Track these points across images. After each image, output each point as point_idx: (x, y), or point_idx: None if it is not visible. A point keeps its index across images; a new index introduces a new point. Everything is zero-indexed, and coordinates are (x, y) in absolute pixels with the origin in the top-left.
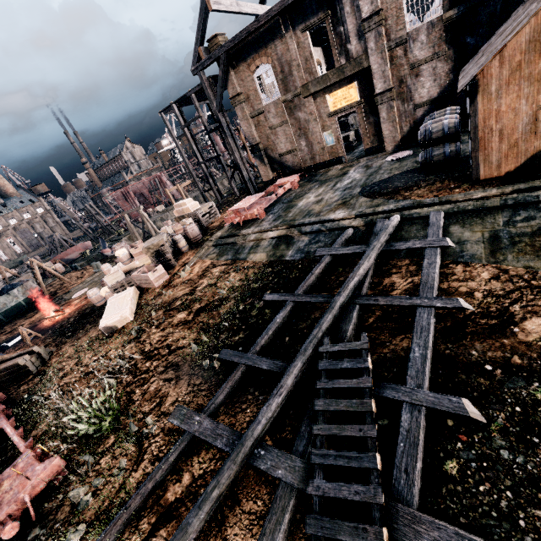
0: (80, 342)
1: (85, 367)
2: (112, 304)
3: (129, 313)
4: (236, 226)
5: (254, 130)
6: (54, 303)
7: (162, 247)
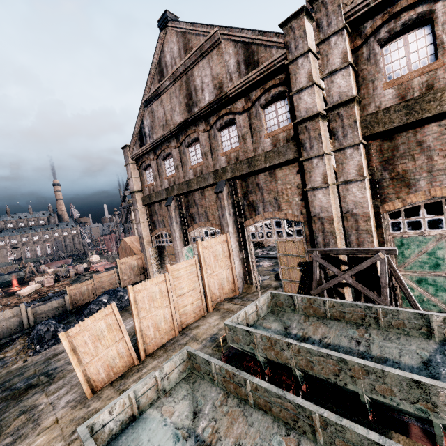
0: (9, 297)
1: (1, 303)
2: (28, 287)
3: (28, 291)
4: (94, 272)
5: (136, 234)
6: (23, 284)
7: (60, 272)
